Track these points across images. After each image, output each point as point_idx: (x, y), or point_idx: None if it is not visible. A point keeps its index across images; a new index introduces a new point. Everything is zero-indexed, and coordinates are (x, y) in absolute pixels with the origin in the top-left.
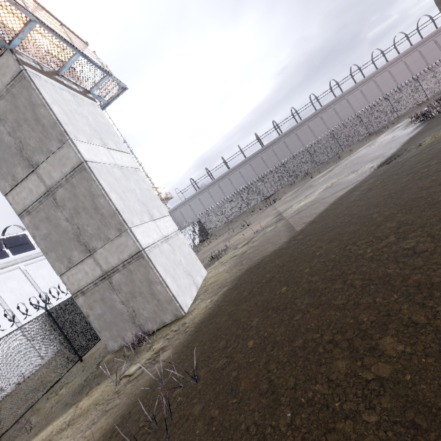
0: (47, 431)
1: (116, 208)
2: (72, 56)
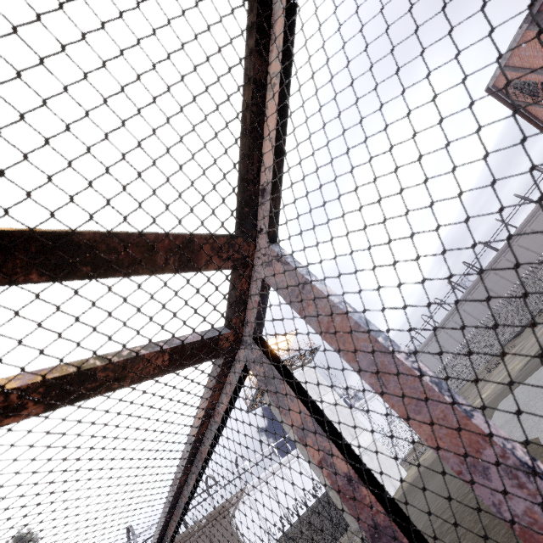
0: None
1: None
2: (295, 356)
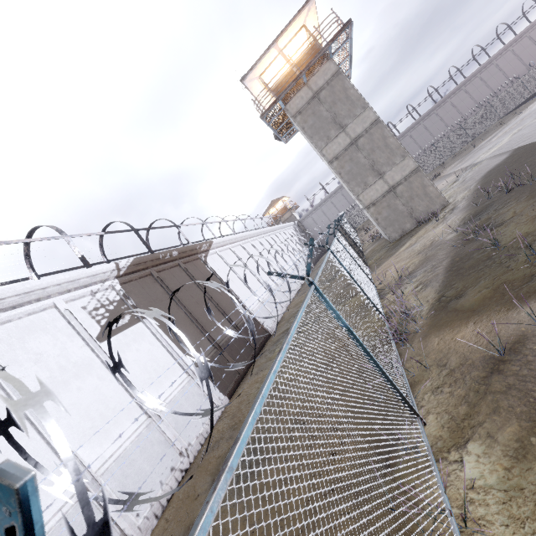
0: (404, 247)
1: (400, 143)
2: (345, 58)
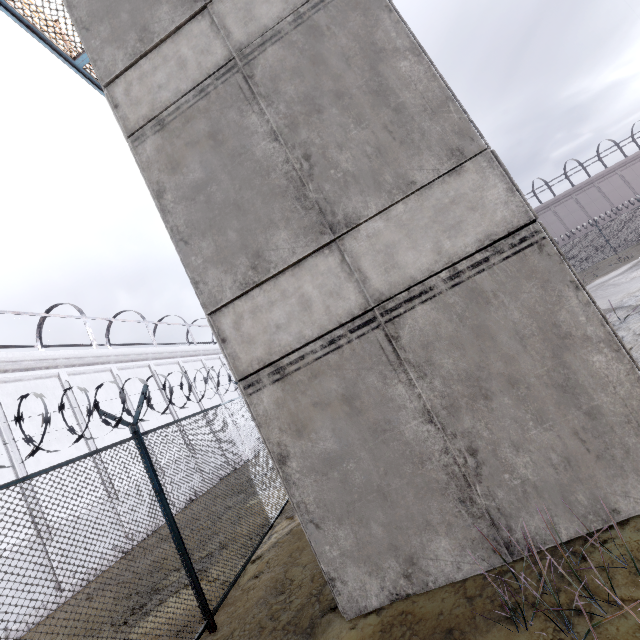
0: None
1: (447, 88)
2: None
